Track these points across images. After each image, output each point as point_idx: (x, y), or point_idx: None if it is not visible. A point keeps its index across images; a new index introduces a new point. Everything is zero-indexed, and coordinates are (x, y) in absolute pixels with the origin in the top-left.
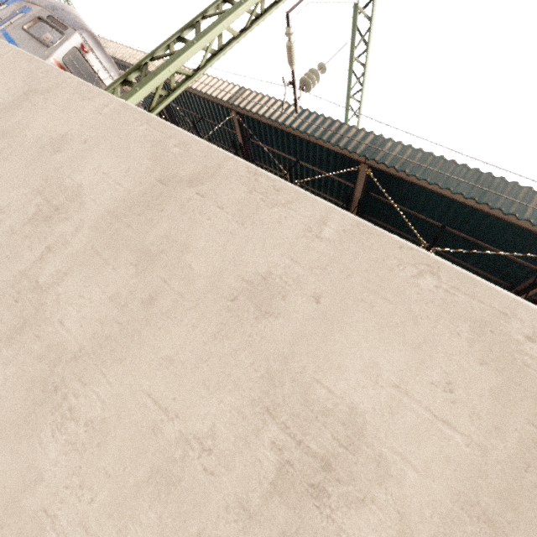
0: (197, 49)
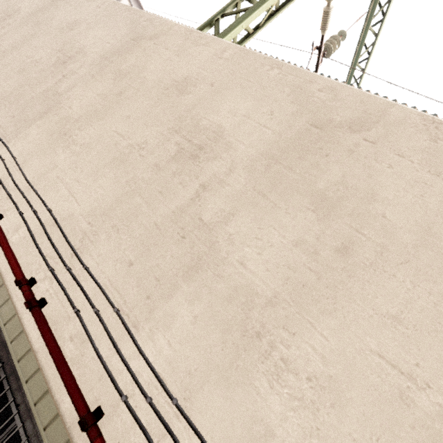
0: (266, 6)
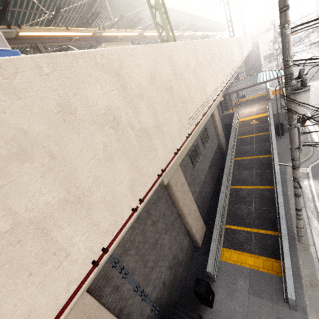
0: None
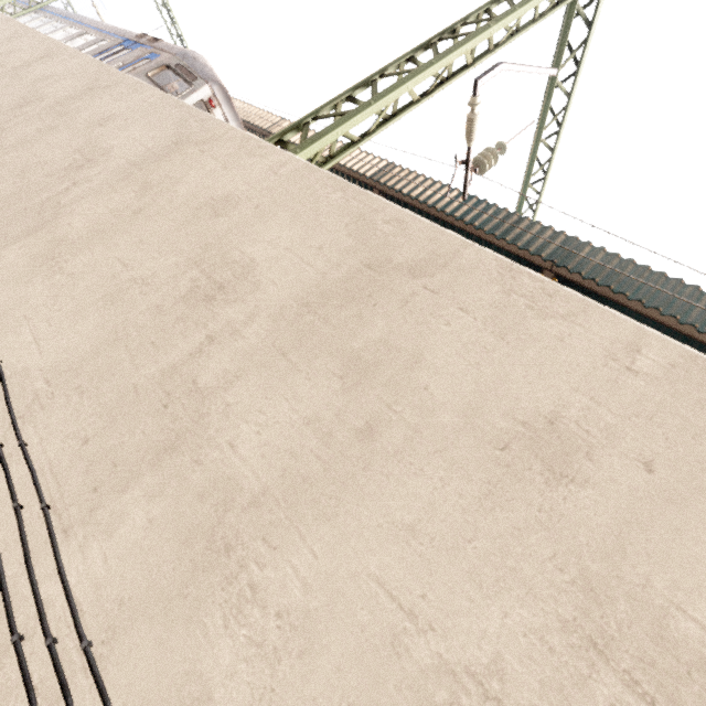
0: (373, 111)
